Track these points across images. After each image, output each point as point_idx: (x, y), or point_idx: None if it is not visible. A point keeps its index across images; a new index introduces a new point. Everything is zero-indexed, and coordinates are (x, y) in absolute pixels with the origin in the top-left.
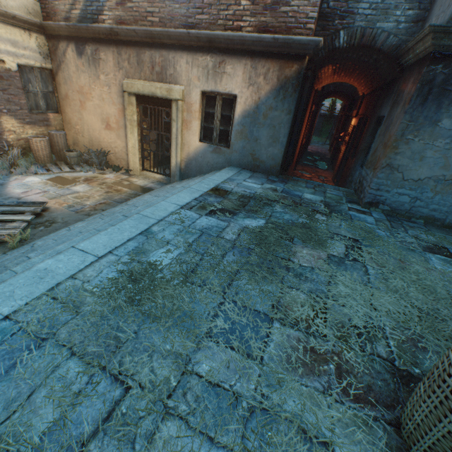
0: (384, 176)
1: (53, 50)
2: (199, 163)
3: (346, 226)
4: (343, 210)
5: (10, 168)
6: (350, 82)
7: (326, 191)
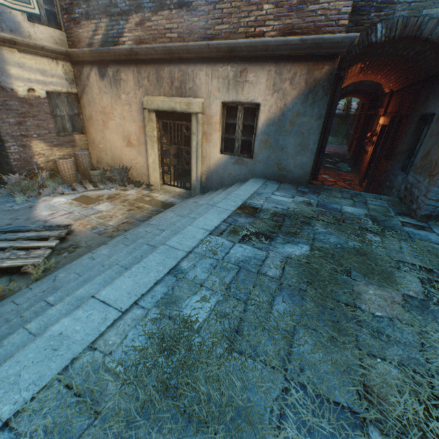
0: None
1: (78, 75)
2: (220, 175)
3: (409, 249)
4: (396, 226)
5: (39, 190)
6: (376, 80)
7: (367, 202)
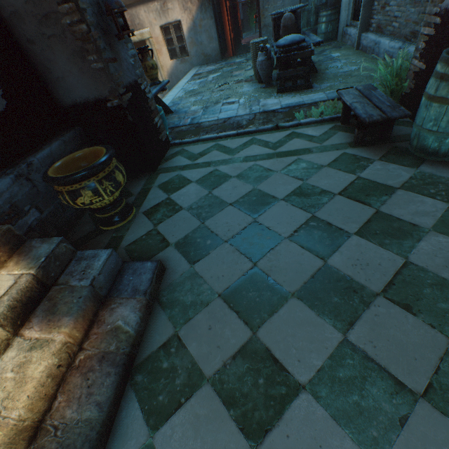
0: (265, 32)
1: None
2: (176, 75)
3: None
4: None
5: None
6: None
7: (247, 56)
